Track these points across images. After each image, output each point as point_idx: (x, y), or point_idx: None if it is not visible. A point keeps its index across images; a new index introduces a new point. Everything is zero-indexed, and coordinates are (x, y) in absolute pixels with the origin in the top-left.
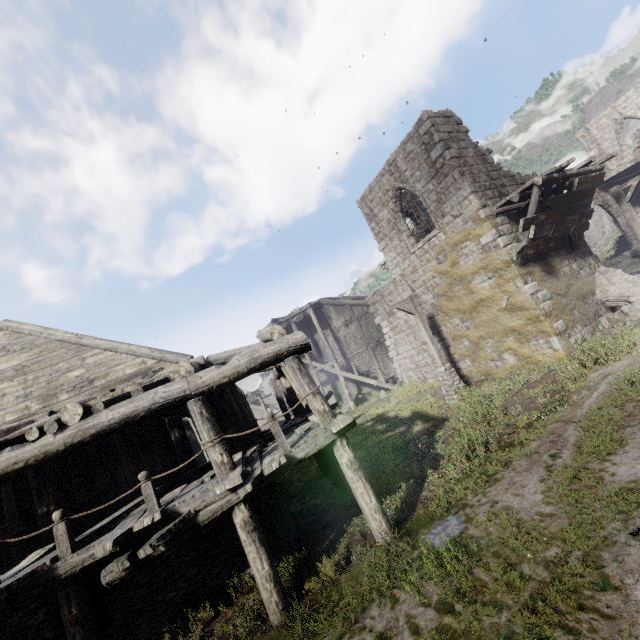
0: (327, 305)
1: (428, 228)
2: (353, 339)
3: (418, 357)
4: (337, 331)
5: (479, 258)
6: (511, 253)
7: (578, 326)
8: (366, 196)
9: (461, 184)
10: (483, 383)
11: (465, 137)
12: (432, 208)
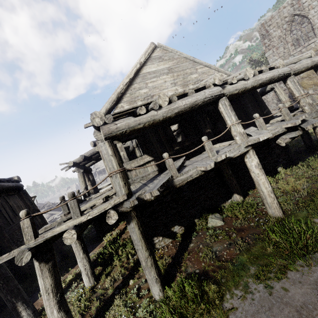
0: None
1: None
2: None
3: None
4: None
5: None
6: None
7: None
8: (266, 23)
9: None
10: None
11: None
12: (317, 25)
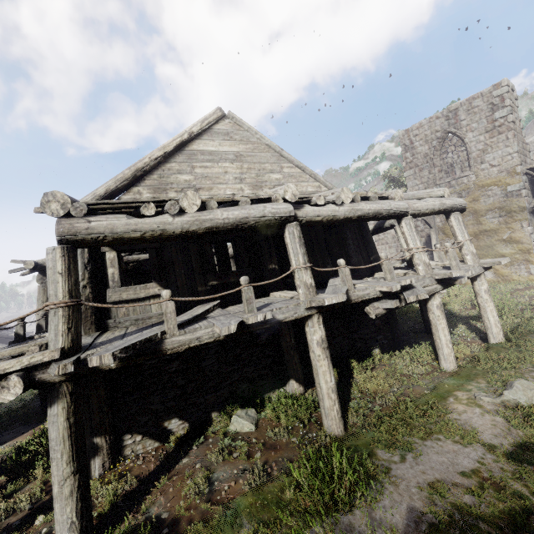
0: None
1: None
2: None
3: None
4: None
5: (499, 200)
6: (526, 203)
7: None
8: (412, 130)
9: (511, 143)
10: None
11: (517, 111)
12: (474, 155)
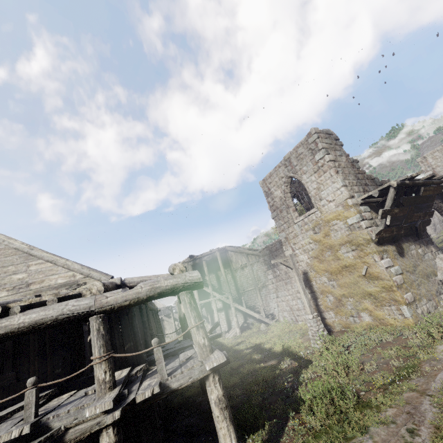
0: (230, 251)
1: (309, 207)
2: (246, 279)
3: (292, 302)
4: (235, 271)
5: (346, 234)
6: (371, 234)
7: (424, 299)
8: (267, 179)
9: (335, 179)
10: (343, 335)
11: (340, 148)
12: (313, 193)
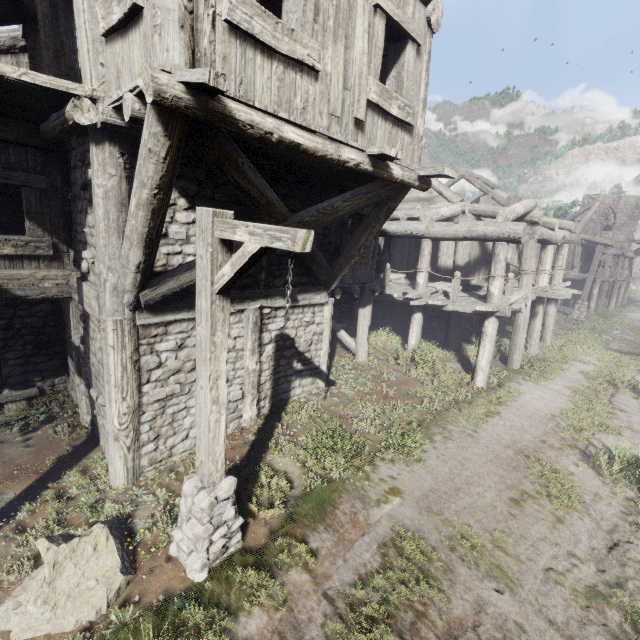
0: None
1: None
2: None
3: None
4: None
5: None
6: None
7: None
8: (592, 197)
9: (635, 227)
10: None
11: None
12: (617, 225)
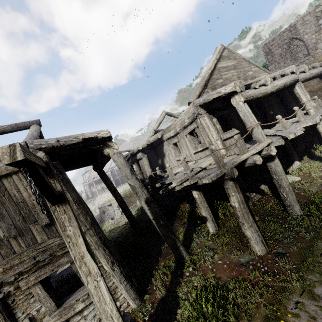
0: None
1: None
2: None
3: None
4: None
5: None
6: None
7: None
8: (269, 43)
9: None
10: None
11: None
12: (311, 46)
